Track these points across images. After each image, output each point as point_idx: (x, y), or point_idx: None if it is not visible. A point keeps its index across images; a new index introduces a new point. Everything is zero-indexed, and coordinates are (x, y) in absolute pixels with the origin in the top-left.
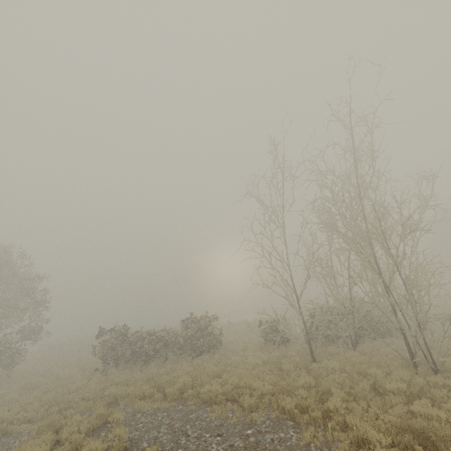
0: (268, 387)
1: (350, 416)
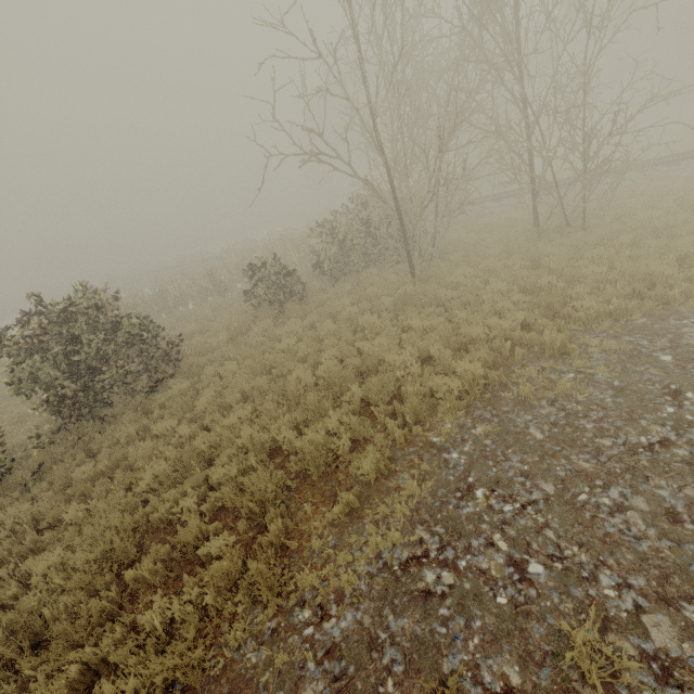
0: (520, 316)
1: (693, 269)
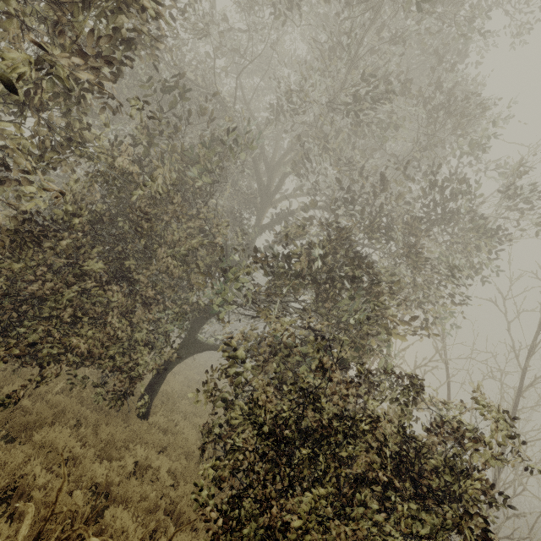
0: None
1: None
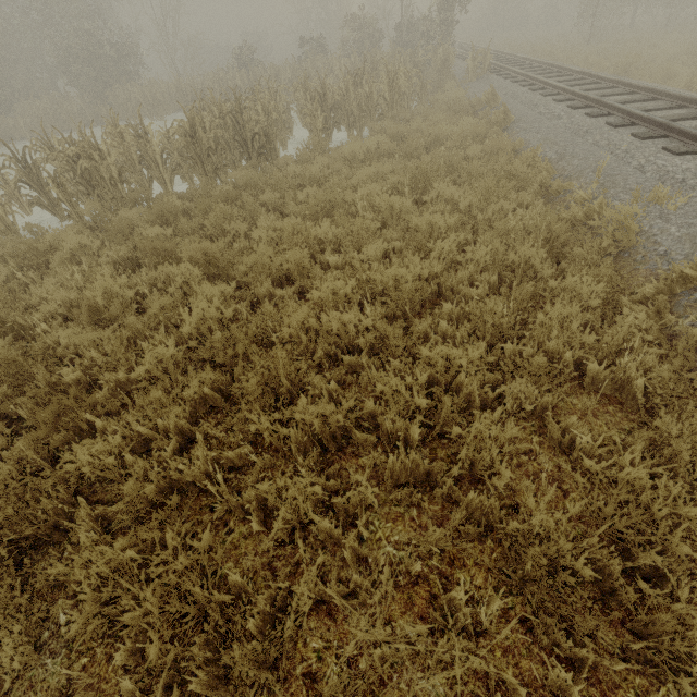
0: None
1: None
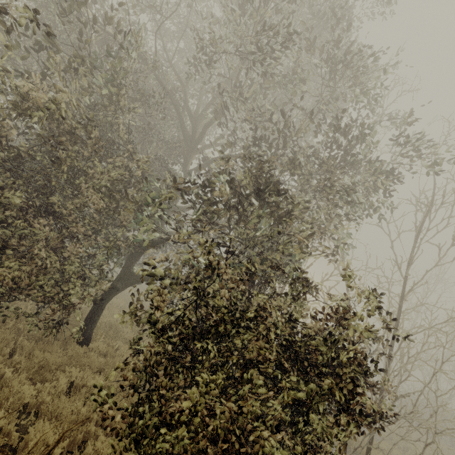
0: None
1: None
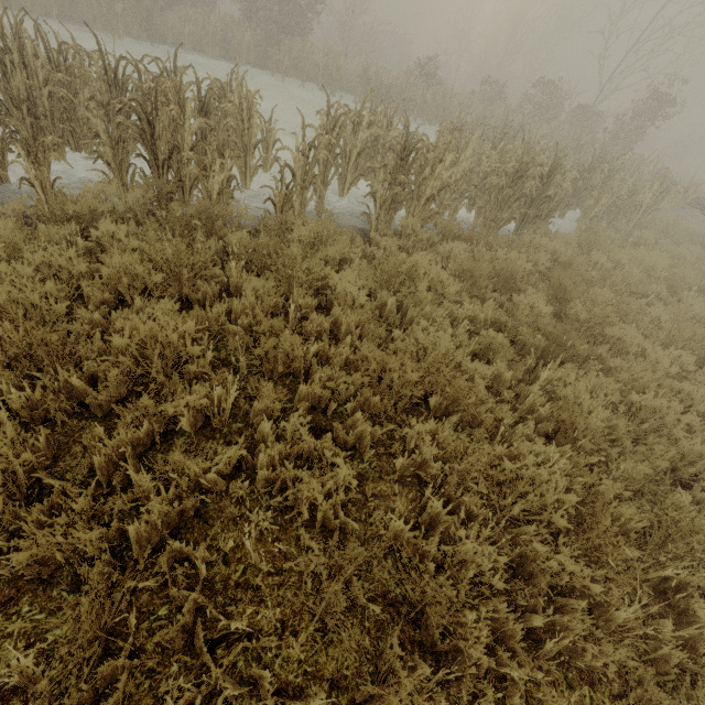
0: None
1: None
